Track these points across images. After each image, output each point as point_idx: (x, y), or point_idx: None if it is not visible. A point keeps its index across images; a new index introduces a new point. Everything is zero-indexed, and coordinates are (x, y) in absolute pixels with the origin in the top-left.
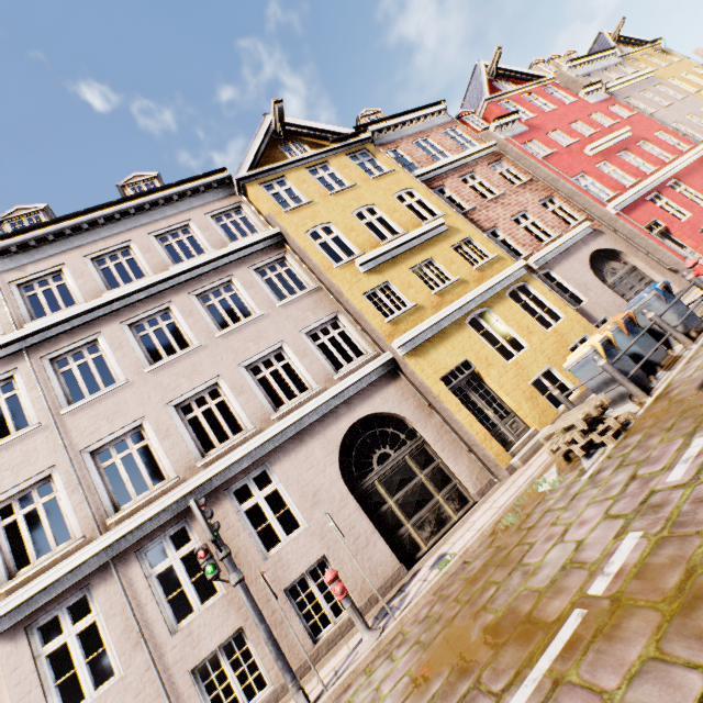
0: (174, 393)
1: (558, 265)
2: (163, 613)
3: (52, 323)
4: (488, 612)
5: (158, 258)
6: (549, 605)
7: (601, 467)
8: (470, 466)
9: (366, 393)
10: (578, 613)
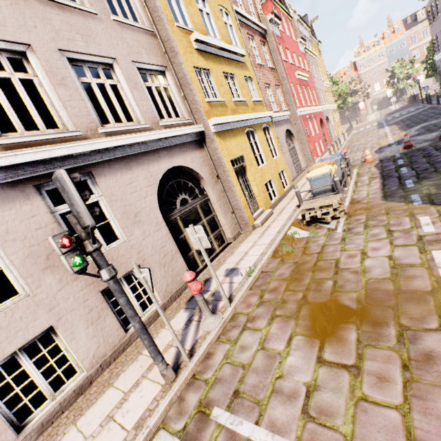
0: None
1: (276, 127)
2: None
3: None
4: (346, 292)
5: None
6: (413, 284)
7: (349, 227)
8: (231, 221)
9: (181, 149)
10: None
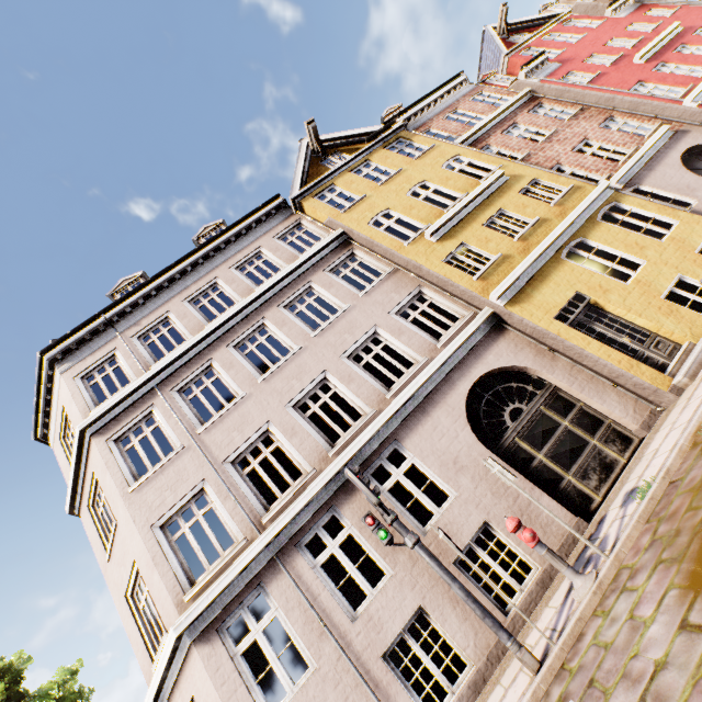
0: (289, 395)
1: (646, 177)
2: (337, 601)
3: (172, 359)
4: None
5: (243, 285)
6: None
7: None
8: (621, 400)
9: (475, 354)
10: None
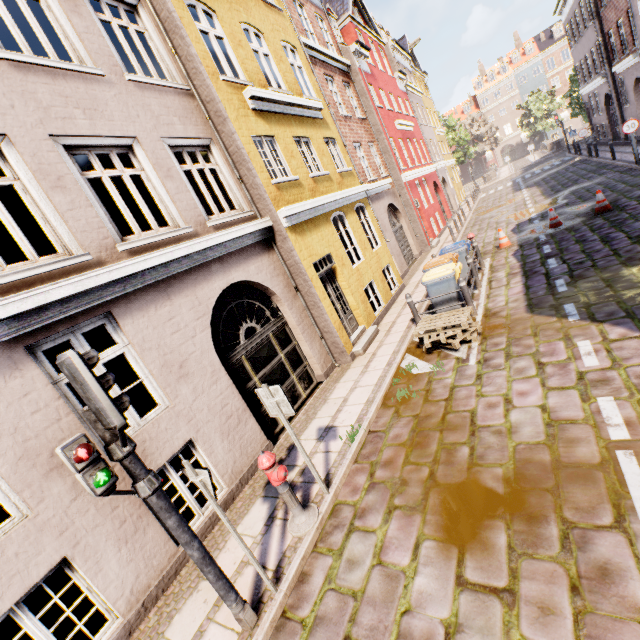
0: None
1: (374, 202)
2: None
3: None
4: (488, 467)
5: None
6: (576, 452)
7: (485, 357)
8: (321, 350)
9: (241, 256)
10: (624, 453)
